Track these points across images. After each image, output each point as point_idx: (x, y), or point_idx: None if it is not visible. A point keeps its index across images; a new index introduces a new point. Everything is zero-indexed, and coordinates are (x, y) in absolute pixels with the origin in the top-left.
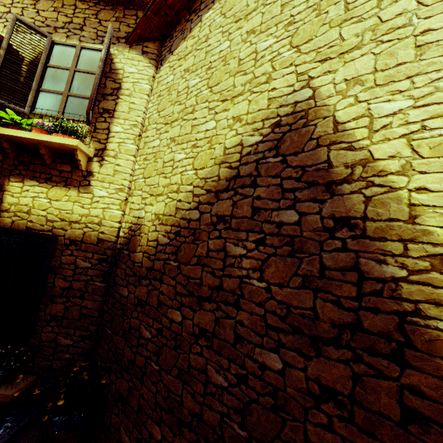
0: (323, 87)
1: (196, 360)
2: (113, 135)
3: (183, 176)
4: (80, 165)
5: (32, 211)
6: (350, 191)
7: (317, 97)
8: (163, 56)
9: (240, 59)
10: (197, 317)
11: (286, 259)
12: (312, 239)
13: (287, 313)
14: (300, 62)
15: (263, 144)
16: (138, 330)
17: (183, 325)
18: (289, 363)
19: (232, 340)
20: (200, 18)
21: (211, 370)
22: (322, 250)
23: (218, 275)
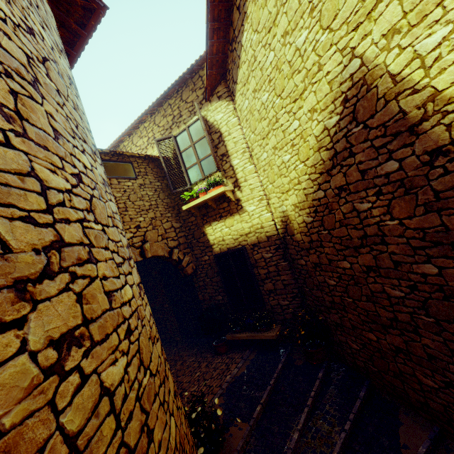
0: (367, 51)
1: (374, 287)
2: (236, 168)
3: (297, 170)
4: (231, 199)
5: (224, 238)
6: (431, 126)
7: (366, 62)
8: (231, 89)
9: (289, 61)
10: (360, 260)
11: (404, 197)
12: (417, 175)
13: (424, 235)
14: (337, 40)
15: (342, 121)
16: (325, 282)
17: (353, 269)
18: (442, 267)
19: (392, 266)
20: (240, 44)
21: (388, 289)
22: (429, 180)
23: (360, 228)
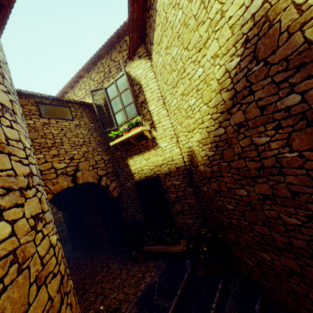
0: None
1: (270, 213)
2: (152, 112)
3: (201, 112)
4: (148, 137)
5: (143, 169)
6: None
7: None
8: (149, 50)
9: (194, 15)
10: (256, 189)
11: (306, 130)
12: None
13: None
14: None
15: (243, 61)
16: (224, 206)
17: (249, 196)
18: None
19: (289, 196)
20: (155, 9)
21: (284, 217)
22: None
23: (257, 160)
